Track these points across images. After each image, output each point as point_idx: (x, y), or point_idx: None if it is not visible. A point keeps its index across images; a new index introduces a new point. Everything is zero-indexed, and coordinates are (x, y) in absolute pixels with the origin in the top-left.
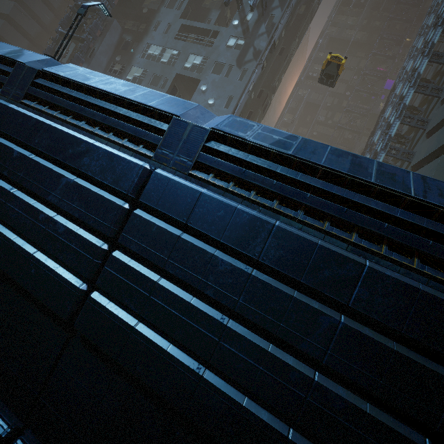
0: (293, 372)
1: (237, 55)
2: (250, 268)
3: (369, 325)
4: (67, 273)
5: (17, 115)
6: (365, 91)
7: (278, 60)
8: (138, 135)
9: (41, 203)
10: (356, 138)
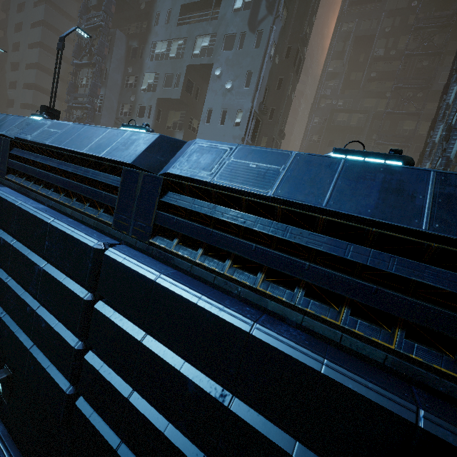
0: None
1: (248, 17)
2: (227, 394)
3: None
4: (57, 372)
5: None
6: None
7: (303, 0)
8: (95, 198)
9: (29, 291)
10: (436, 62)
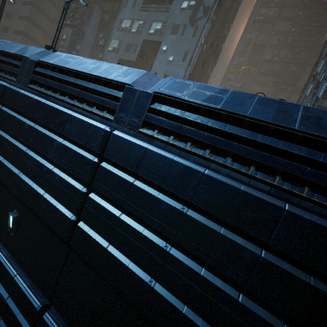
0: (220, 292)
1: (190, 15)
2: (185, 208)
3: (288, 259)
4: (63, 208)
5: (25, 97)
6: (310, 24)
7: (226, 12)
8: (102, 103)
9: (45, 159)
10: (301, 69)
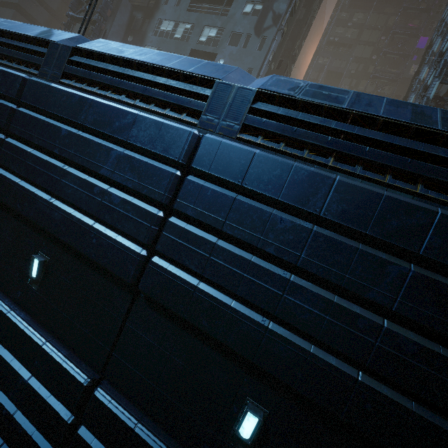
0: (361, 319)
1: (255, 22)
2: (310, 224)
3: (440, 273)
4: (126, 241)
5: (60, 93)
6: (394, 52)
7: (298, 25)
8: (180, 103)
9: (93, 178)
10: None
